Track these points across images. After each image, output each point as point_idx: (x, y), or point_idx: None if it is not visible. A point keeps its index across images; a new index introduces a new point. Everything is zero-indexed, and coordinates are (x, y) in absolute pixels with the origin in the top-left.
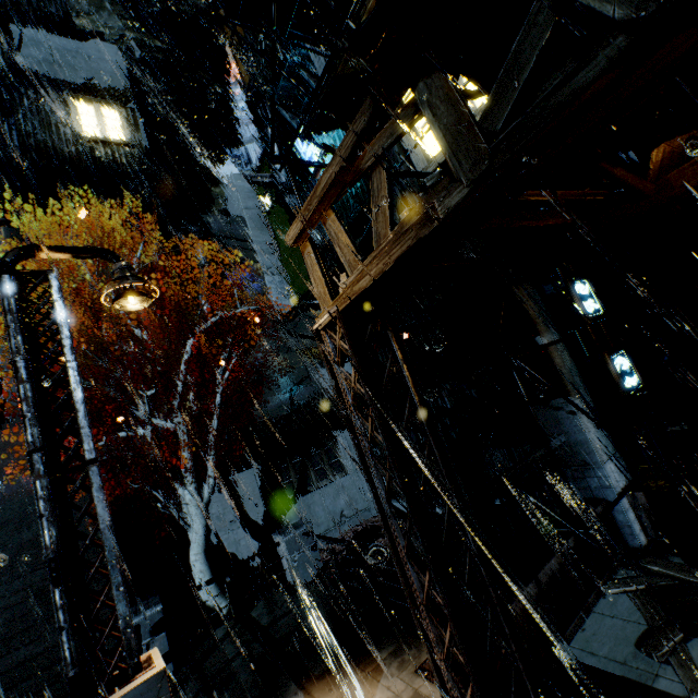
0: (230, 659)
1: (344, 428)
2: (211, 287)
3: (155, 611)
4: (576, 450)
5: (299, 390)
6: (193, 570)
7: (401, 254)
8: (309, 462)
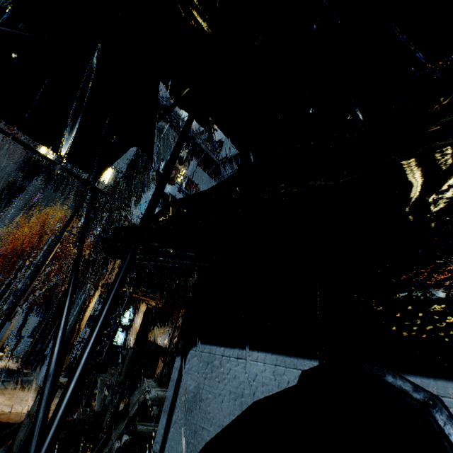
0: None
1: (85, 326)
2: (90, 244)
3: None
4: None
5: None
6: None
7: None
8: None
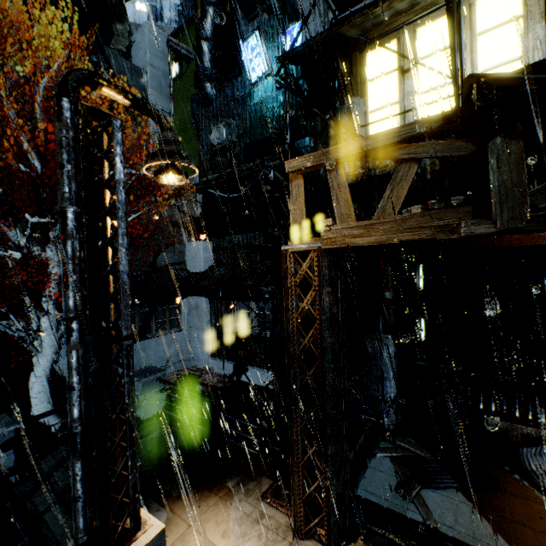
0: None
1: (190, 294)
2: None
3: (7, 431)
4: (379, 367)
5: (163, 254)
6: (32, 390)
7: (411, 240)
8: (153, 315)
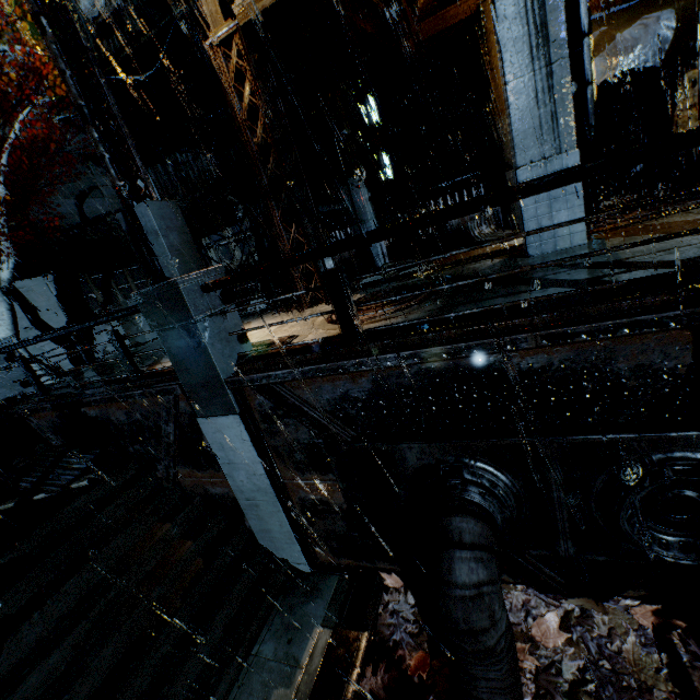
0: (107, 368)
1: None
2: None
3: (6, 343)
4: (358, 213)
5: (88, 201)
6: None
7: None
8: (112, 280)
